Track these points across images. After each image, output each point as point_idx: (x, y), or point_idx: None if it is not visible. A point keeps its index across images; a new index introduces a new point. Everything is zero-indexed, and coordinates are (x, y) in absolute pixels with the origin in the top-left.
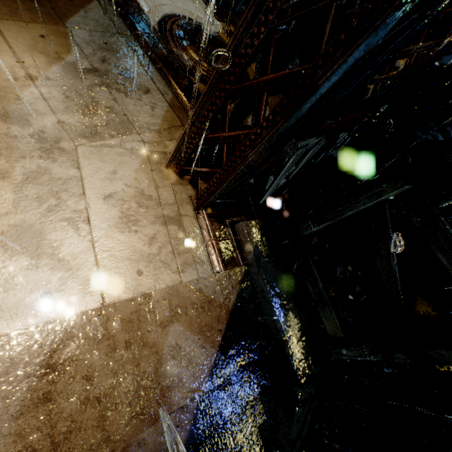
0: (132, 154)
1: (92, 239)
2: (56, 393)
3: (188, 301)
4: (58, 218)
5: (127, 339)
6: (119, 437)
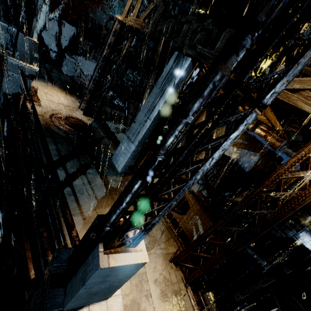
0: (159, 256)
1: (154, 306)
2: None
3: None
4: (143, 295)
5: None
6: None
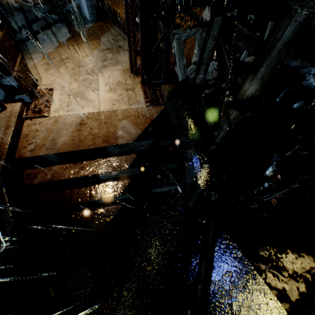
0: (117, 71)
1: (99, 95)
2: (82, 130)
3: (132, 114)
4: (89, 89)
5: (105, 121)
6: (98, 145)
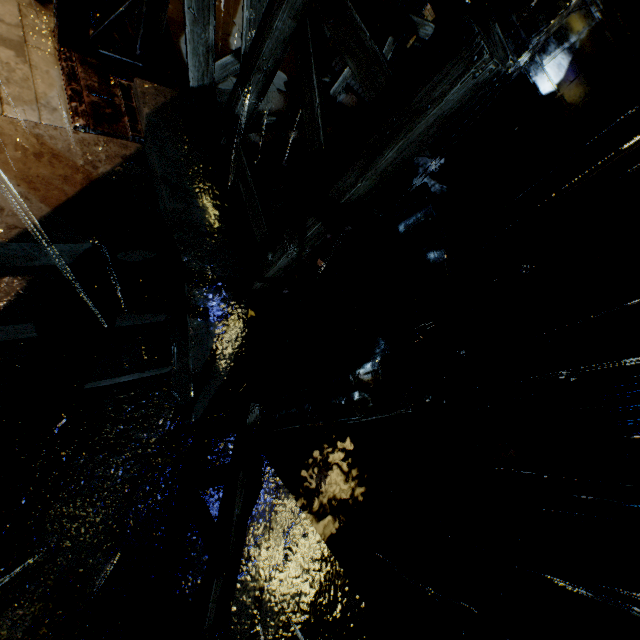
0: None
1: None
2: None
3: (10, 139)
4: None
5: None
6: None
